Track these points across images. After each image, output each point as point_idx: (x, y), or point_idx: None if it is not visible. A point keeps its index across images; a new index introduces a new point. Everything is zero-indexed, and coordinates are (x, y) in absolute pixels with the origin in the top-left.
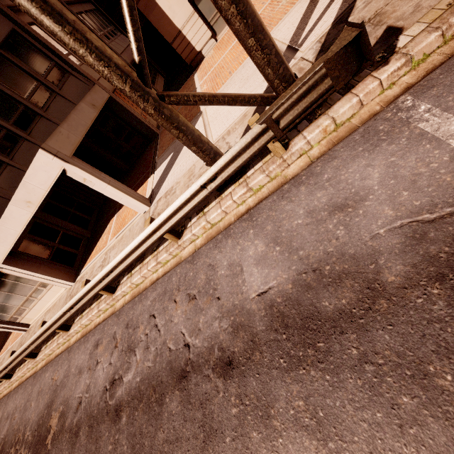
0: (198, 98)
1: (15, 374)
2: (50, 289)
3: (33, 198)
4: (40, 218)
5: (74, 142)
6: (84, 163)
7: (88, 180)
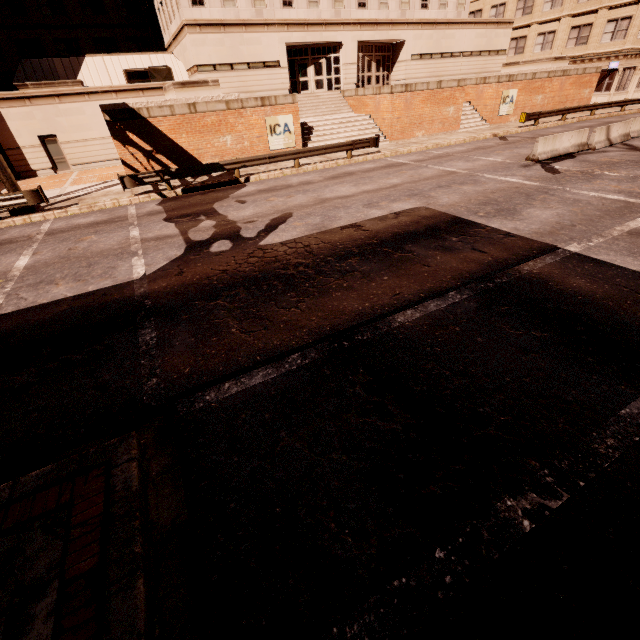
0: None
1: None
2: None
3: None
4: None
5: None
6: None
7: None
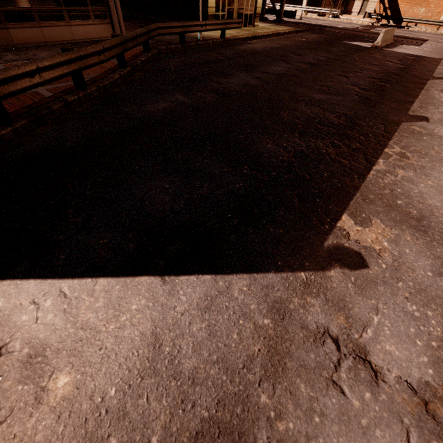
0: (330, 1)
1: None
2: None
3: None
4: None
5: None
6: None
7: None
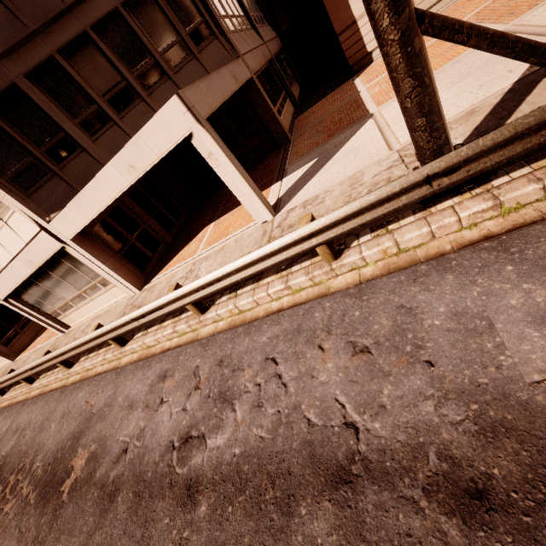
0: (476, 32)
1: (38, 380)
2: (109, 290)
3: (139, 163)
4: (125, 202)
5: (211, 105)
6: (216, 134)
7: (213, 157)
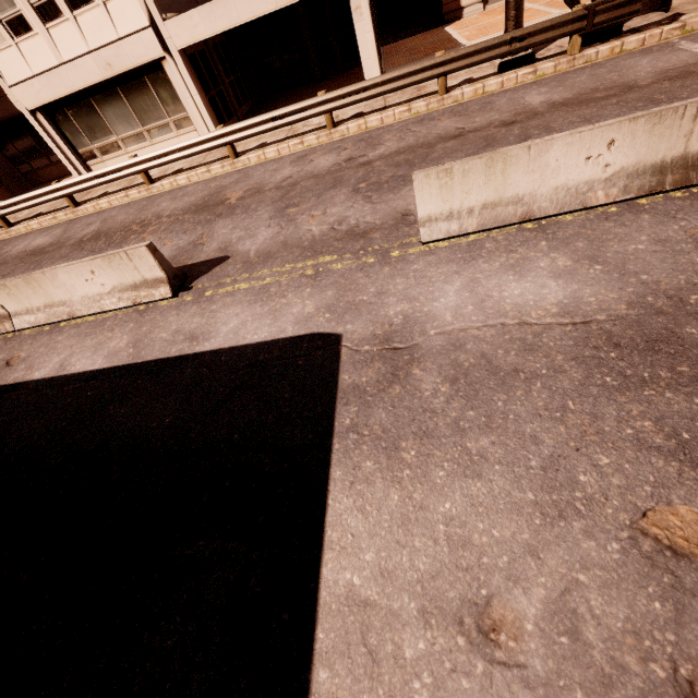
0: None
1: (89, 203)
2: (181, 136)
3: None
4: (210, 50)
5: None
6: None
7: (359, 12)
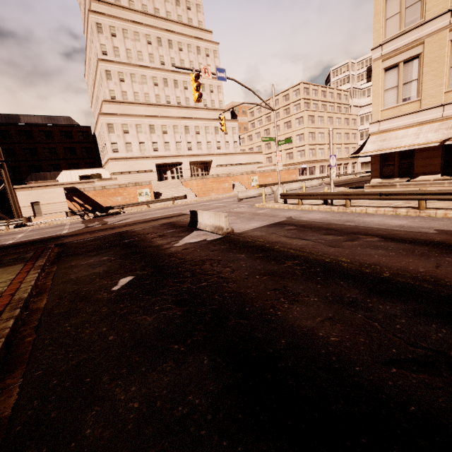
0: None
1: None
2: None
3: None
4: None
5: None
6: None
7: None
